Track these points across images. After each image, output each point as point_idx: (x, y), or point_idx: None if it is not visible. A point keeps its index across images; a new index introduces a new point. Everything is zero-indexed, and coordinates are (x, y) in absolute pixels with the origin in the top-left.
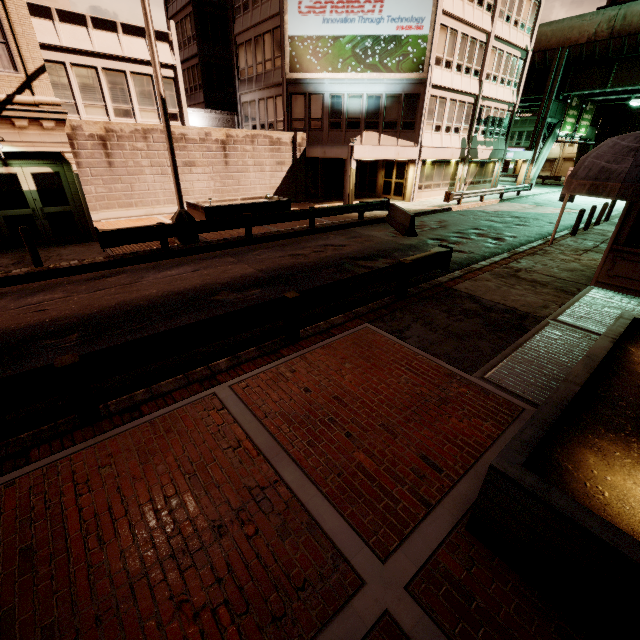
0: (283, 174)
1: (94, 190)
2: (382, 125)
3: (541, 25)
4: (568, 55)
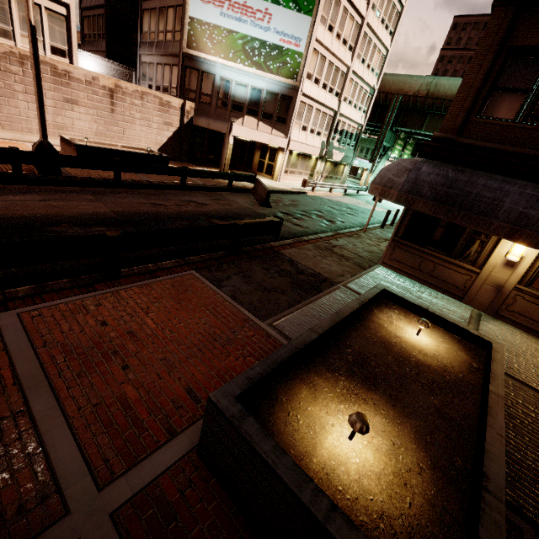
0: (169, 134)
1: None
2: (261, 114)
3: (386, 74)
4: (401, 101)
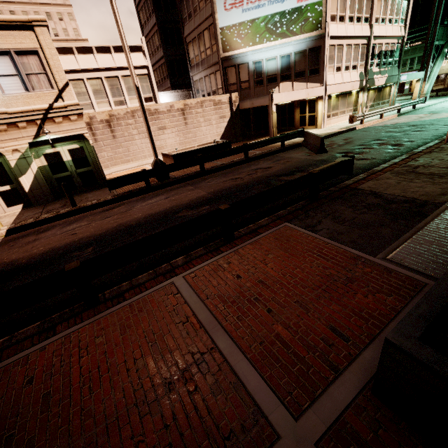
0: (225, 124)
1: (106, 155)
2: (293, 75)
3: None
4: None
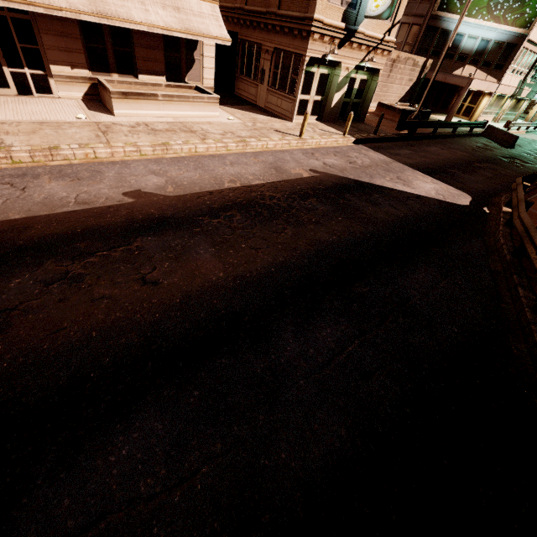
0: (408, 88)
1: None
2: (481, 63)
3: None
4: None
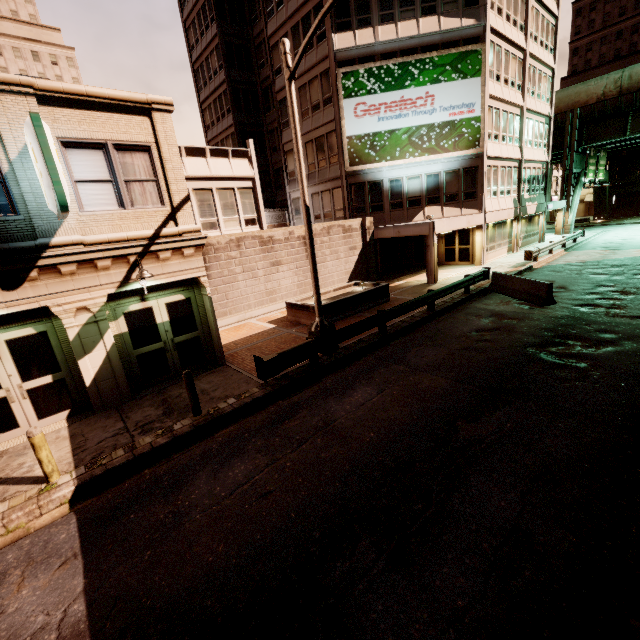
0: (355, 258)
1: None
2: (443, 199)
3: None
4: (579, 115)
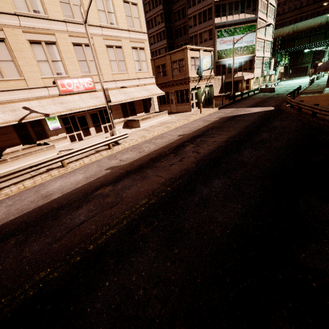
0: (219, 88)
1: None
2: (243, 70)
3: None
4: (280, 39)
